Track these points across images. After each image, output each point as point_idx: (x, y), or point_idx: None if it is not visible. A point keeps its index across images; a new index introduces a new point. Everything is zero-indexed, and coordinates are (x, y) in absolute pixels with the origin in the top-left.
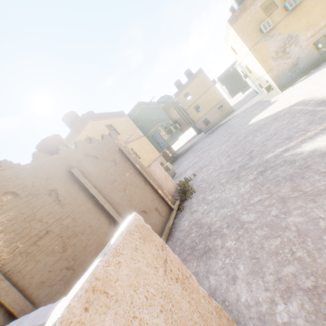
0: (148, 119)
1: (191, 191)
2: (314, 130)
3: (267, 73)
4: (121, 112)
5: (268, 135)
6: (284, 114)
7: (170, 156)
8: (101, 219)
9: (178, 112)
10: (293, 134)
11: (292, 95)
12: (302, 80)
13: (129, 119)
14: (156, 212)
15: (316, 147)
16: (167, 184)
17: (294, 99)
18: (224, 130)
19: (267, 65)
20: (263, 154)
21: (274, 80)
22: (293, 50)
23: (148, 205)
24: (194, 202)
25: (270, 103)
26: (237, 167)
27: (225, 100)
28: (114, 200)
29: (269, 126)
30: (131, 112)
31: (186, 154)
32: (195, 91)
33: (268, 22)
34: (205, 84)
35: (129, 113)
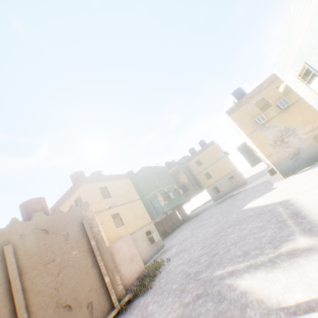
0: (149, 183)
1: (148, 284)
2: (266, 255)
3: (266, 157)
4: (124, 174)
5: (240, 236)
6: (267, 211)
7: (179, 218)
8: (2, 311)
9: (188, 176)
10: (252, 249)
11: (286, 187)
12: (304, 171)
13: (129, 181)
14: (87, 308)
15: (248, 288)
16: (129, 266)
17: (284, 194)
18: (227, 205)
19: (265, 151)
20: (217, 265)
21: (274, 165)
22: (292, 140)
23: (81, 296)
24: (139, 304)
25: (270, 189)
26: (194, 272)
27: (236, 171)
28: (37, 286)
29: (249, 221)
30: (136, 174)
31: (191, 221)
32: (206, 160)
33: (262, 116)
34: (215, 155)
35: (134, 175)
